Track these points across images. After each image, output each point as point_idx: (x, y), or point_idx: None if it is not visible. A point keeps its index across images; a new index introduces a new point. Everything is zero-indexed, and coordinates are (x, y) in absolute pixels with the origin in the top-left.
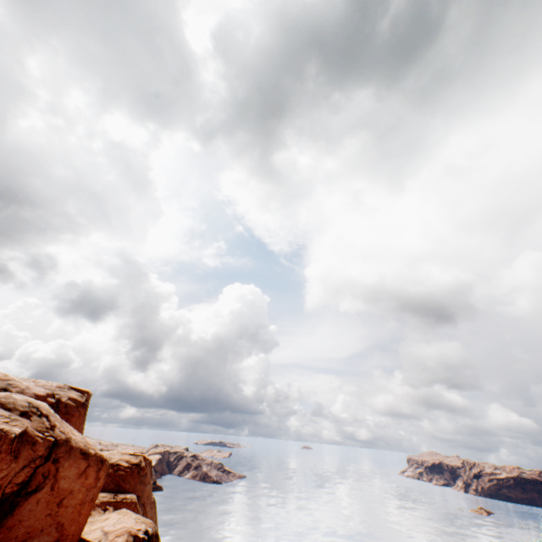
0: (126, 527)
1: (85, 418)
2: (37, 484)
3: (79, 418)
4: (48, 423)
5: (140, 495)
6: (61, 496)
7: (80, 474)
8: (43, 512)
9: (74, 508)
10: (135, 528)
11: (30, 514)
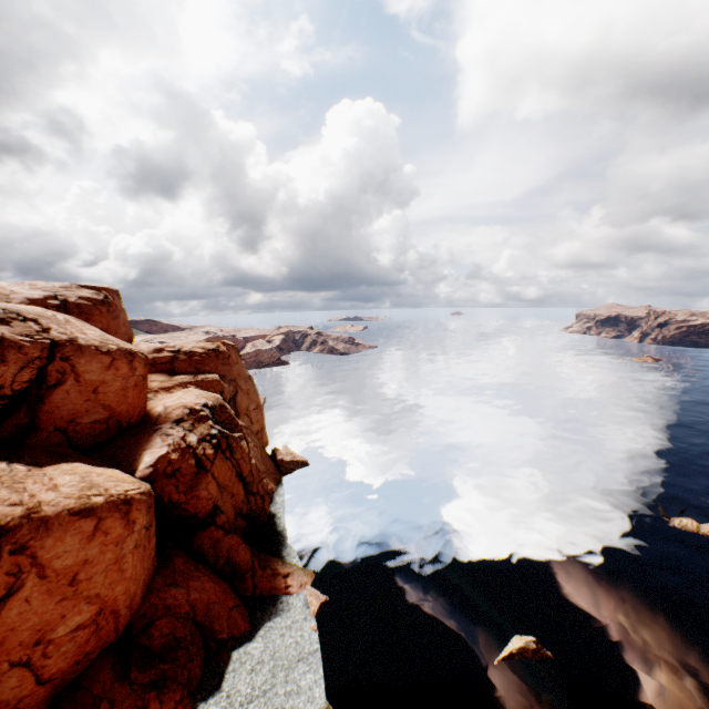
0: (183, 403)
1: (114, 316)
2: (57, 380)
3: (102, 317)
4: (38, 328)
5: (225, 375)
6: (93, 387)
7: (107, 368)
8: (80, 400)
9: (117, 394)
10: (193, 403)
11: (66, 402)
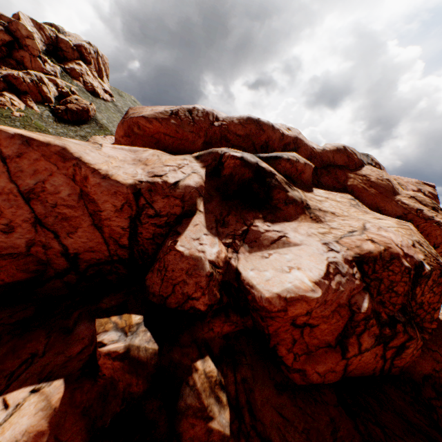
0: None
1: None
2: None
3: None
4: None
5: None
6: None
7: None
8: None
9: None
10: None
11: None
